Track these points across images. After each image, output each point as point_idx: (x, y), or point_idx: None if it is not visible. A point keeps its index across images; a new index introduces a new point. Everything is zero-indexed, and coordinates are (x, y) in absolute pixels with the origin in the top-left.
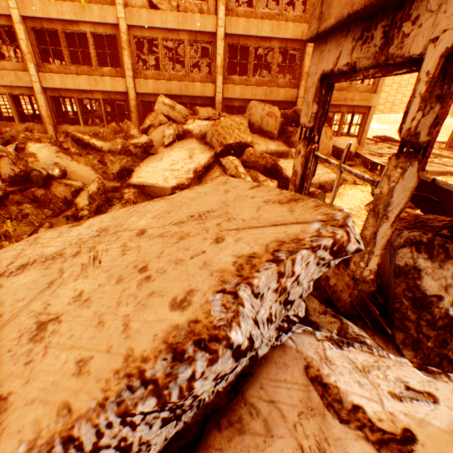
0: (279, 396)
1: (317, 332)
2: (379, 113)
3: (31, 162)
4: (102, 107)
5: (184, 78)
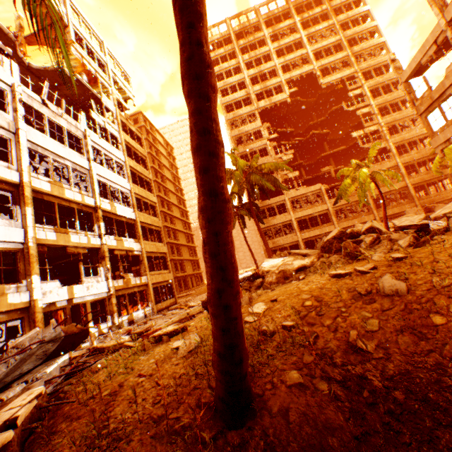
0: None
1: None
2: None
3: None
4: None
5: (357, 217)
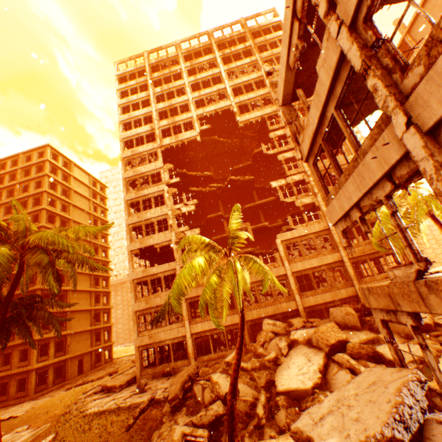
0: (434, 432)
1: (435, 413)
2: (438, 264)
3: (217, 387)
4: (225, 335)
5: (274, 302)
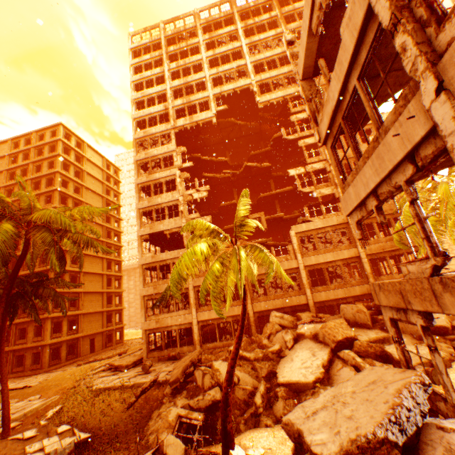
0: (432, 437)
1: (436, 418)
2: None
3: (218, 374)
4: (232, 325)
5: (283, 296)
